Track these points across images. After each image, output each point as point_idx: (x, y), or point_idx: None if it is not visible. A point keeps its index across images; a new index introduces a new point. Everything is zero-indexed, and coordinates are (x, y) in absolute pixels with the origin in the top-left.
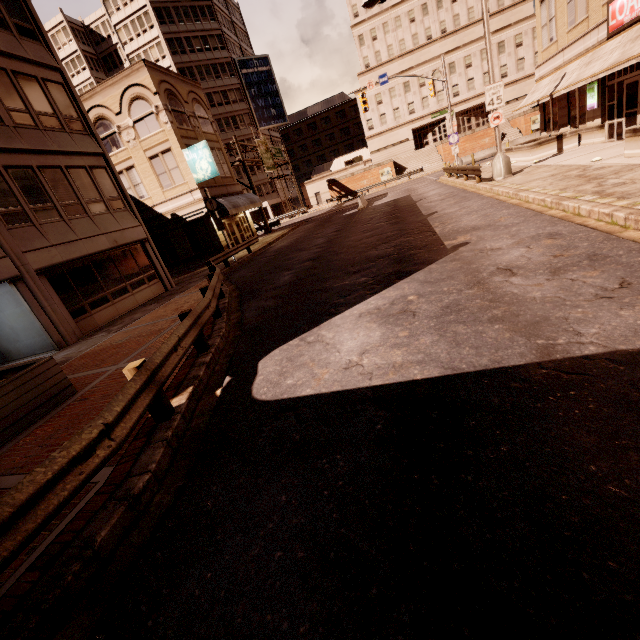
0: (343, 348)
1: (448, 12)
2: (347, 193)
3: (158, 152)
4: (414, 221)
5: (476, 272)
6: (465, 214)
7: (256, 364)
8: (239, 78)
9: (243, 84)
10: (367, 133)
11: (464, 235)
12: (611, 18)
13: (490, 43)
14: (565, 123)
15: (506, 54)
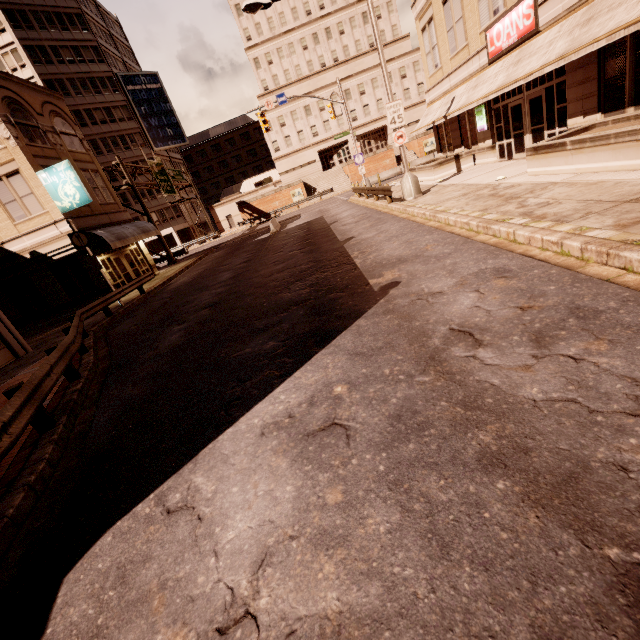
0: (225, 539)
1: (338, 43)
2: (260, 215)
3: (0, 175)
4: (330, 249)
5: (423, 336)
6: (385, 240)
7: (56, 588)
8: (125, 94)
9: (130, 101)
10: (274, 154)
11: (391, 270)
12: (490, 45)
13: (384, 60)
14: (459, 144)
15: (394, 84)
